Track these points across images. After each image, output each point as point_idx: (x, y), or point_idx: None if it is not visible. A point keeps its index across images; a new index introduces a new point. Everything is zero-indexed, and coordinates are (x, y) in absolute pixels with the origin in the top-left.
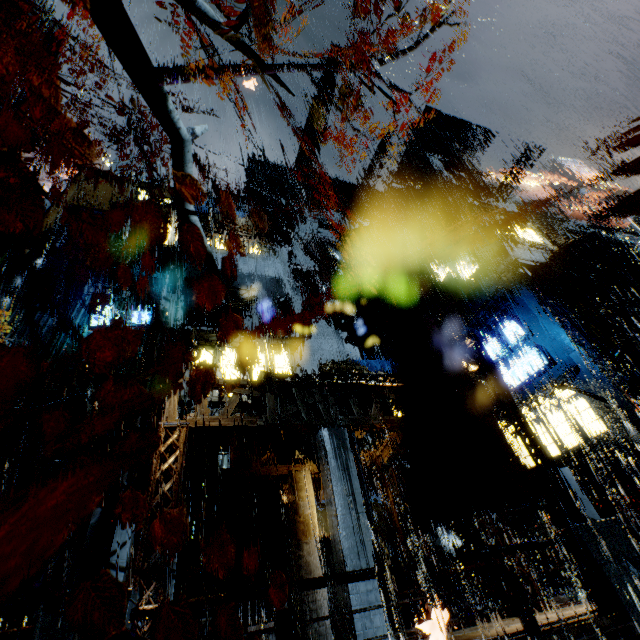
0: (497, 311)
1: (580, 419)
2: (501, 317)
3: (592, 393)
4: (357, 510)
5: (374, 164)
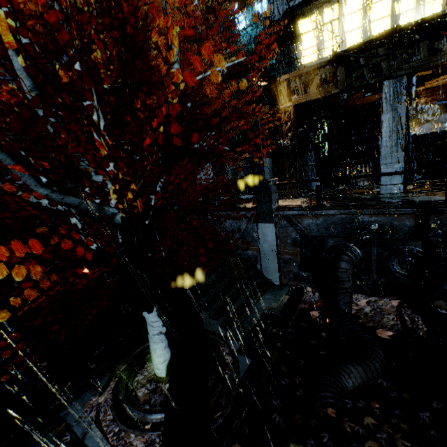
0: None
1: None
2: None
3: None
4: (397, 134)
5: None
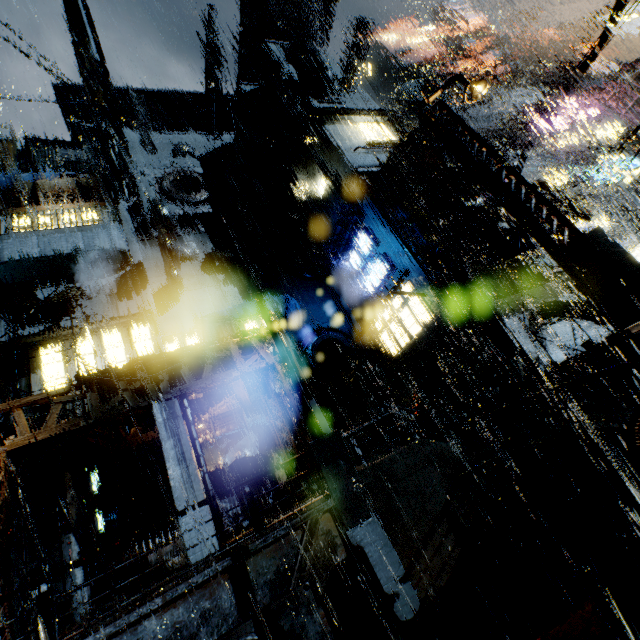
0: (349, 226)
1: (418, 312)
2: (356, 230)
3: (416, 292)
4: (187, 464)
5: (210, 65)
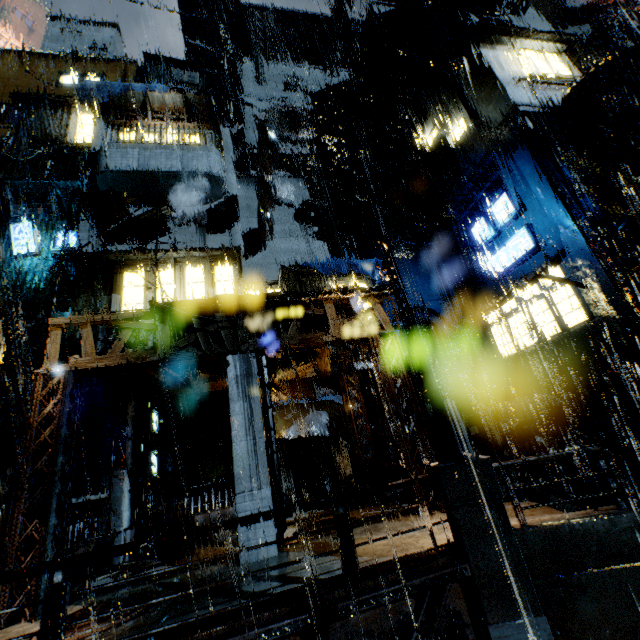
0: (486, 184)
1: (561, 308)
2: (492, 191)
3: (574, 281)
4: (255, 436)
5: None
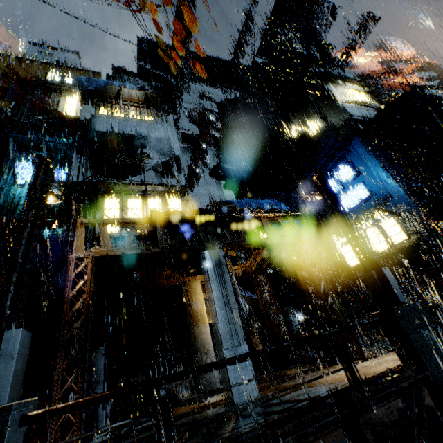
0: (335, 158)
1: (389, 232)
2: (338, 163)
3: (400, 213)
4: (231, 307)
5: (241, 40)
